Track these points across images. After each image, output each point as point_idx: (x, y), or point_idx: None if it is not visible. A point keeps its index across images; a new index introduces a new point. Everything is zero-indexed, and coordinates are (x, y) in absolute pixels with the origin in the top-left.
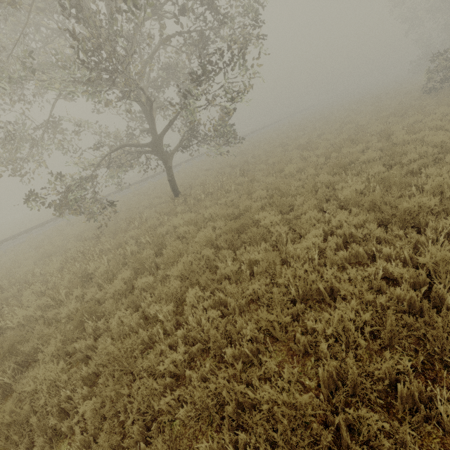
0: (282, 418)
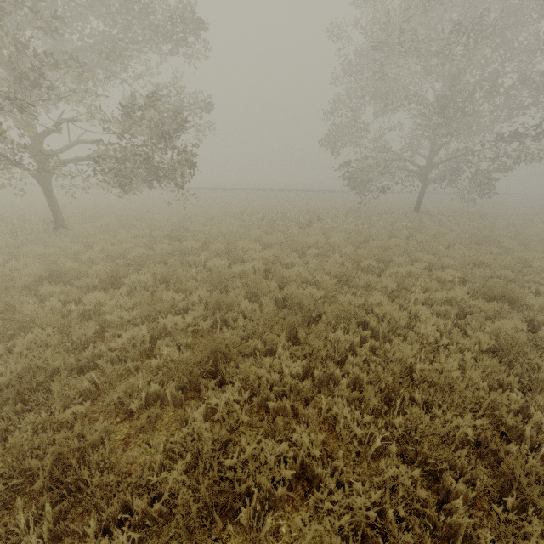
0: (513, 263)
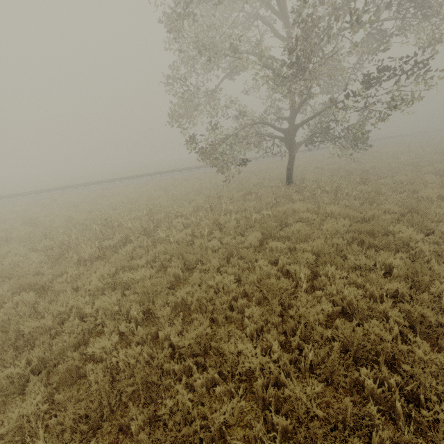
0: None
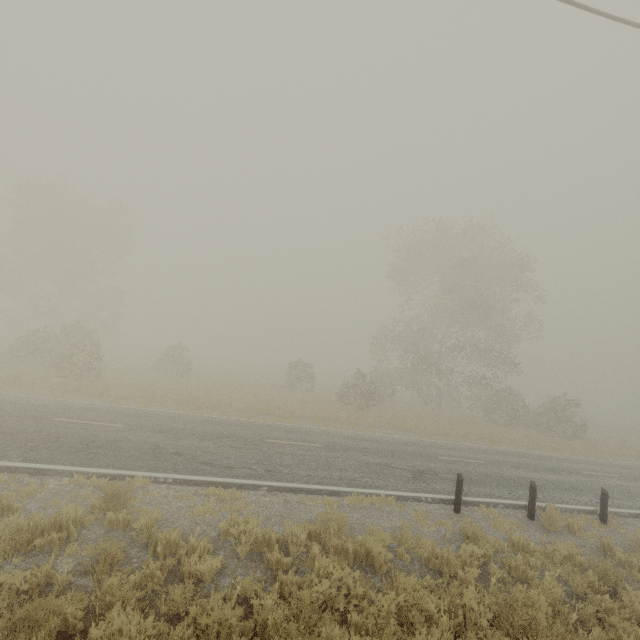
0: None
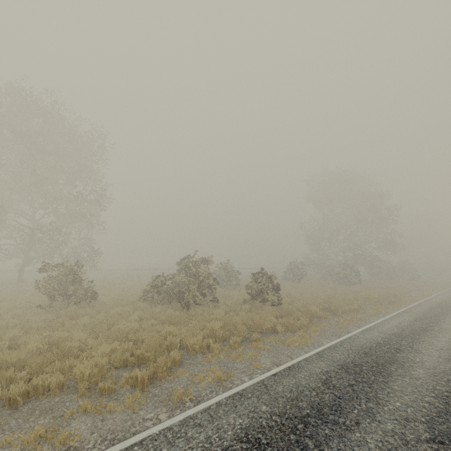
0: None
